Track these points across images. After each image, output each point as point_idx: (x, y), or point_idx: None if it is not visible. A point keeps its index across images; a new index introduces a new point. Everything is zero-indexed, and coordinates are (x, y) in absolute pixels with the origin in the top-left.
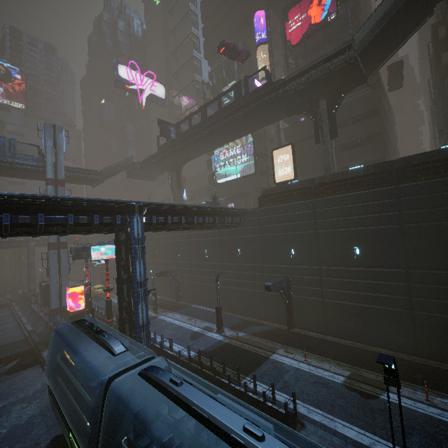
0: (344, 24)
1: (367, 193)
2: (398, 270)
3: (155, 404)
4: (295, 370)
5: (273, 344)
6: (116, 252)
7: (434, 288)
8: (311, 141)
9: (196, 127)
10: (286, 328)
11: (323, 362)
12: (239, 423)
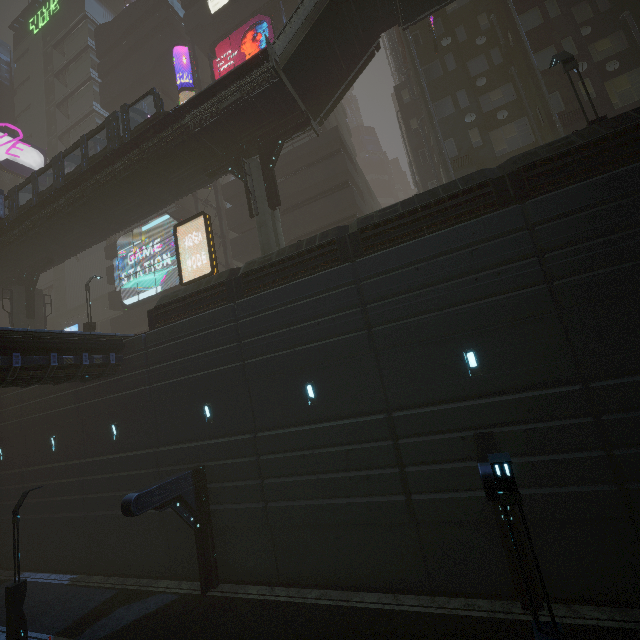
0: None
1: (312, 280)
2: (376, 417)
3: None
4: None
5: None
6: None
7: (433, 441)
8: None
9: (45, 194)
10: (201, 590)
11: None
12: None
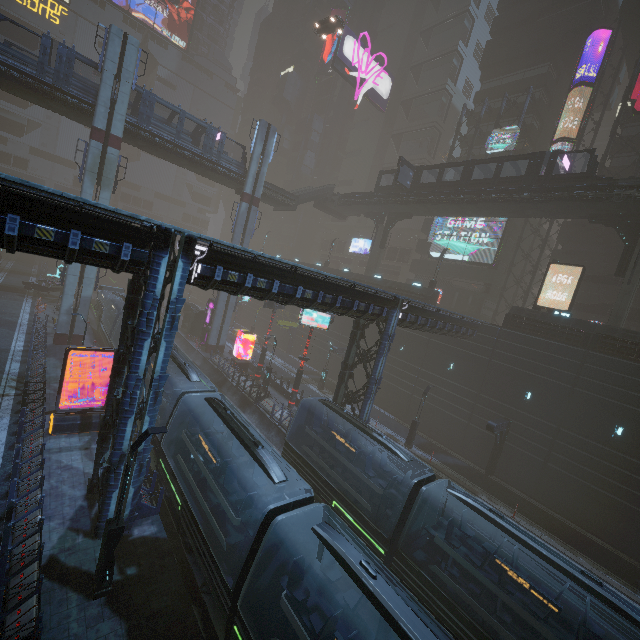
0: None
1: None
2: None
3: (431, 513)
4: None
5: (472, 484)
6: (352, 335)
7: None
8: (597, 256)
9: (447, 185)
10: (483, 472)
11: (532, 526)
12: (575, 567)
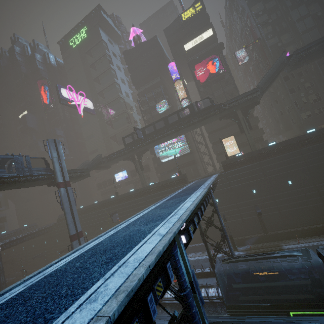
0: (229, 75)
1: (287, 155)
2: (312, 186)
3: None
4: (302, 248)
5: (272, 243)
6: None
7: None
8: (223, 131)
9: (161, 130)
10: (264, 234)
11: (306, 240)
12: None
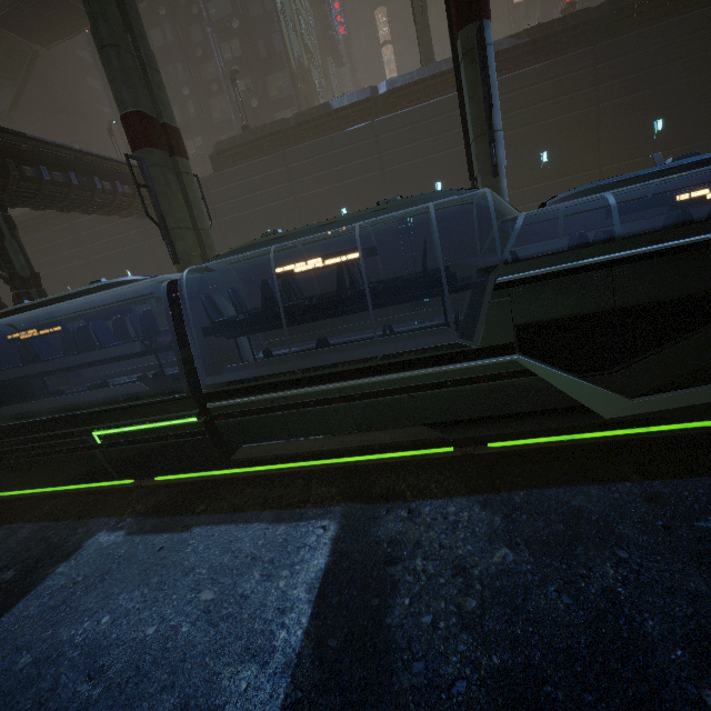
0: None
1: None
2: None
3: None
4: None
5: None
6: None
7: None
8: None
9: None
10: None
11: None
12: None
